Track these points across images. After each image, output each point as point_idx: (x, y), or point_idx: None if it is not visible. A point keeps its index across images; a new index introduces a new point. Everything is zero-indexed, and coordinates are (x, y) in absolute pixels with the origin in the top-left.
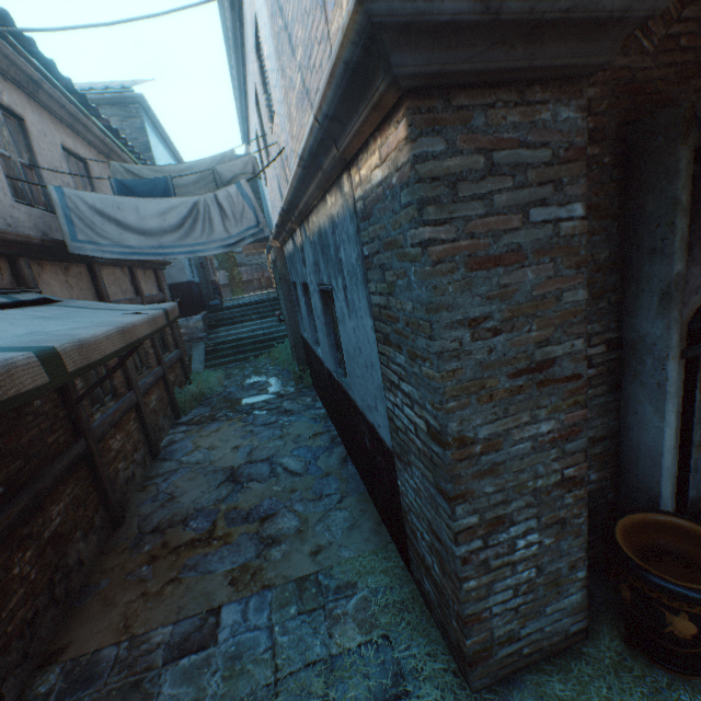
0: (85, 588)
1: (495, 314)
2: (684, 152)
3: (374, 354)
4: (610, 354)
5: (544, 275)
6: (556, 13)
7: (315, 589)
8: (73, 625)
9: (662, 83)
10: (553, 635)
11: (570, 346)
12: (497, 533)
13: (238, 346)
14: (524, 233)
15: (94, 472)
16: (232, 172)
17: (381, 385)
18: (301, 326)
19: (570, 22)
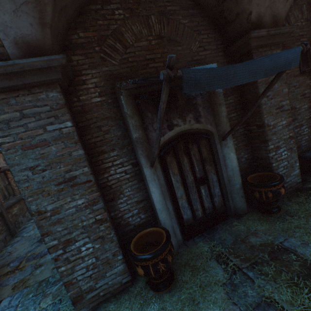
0: None
1: (42, 164)
2: (123, 97)
3: None
4: (135, 168)
5: (61, 147)
6: (18, 69)
7: (45, 284)
8: None
9: (126, 73)
10: (115, 285)
11: (82, 170)
12: (70, 246)
13: None
14: (46, 135)
15: None
16: None
17: None
18: None
19: (28, 70)
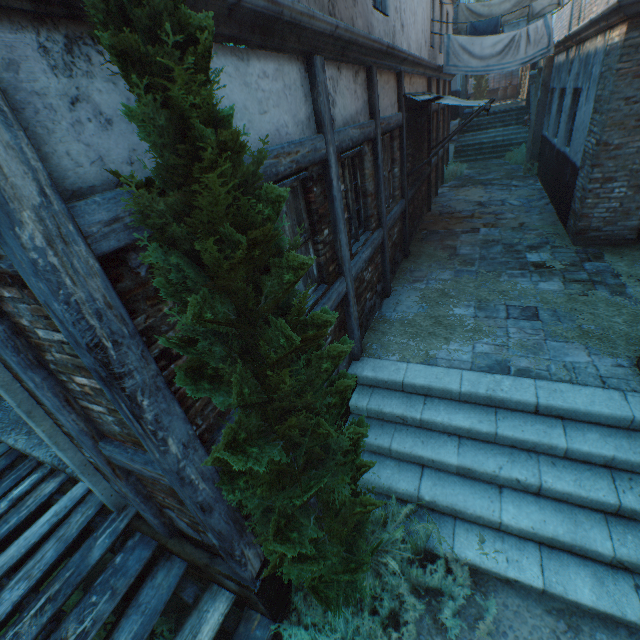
0: (425, 221)
1: (637, 96)
2: None
3: (588, 121)
4: None
5: None
6: None
7: (519, 229)
8: (425, 226)
9: None
10: (617, 237)
11: None
12: (607, 184)
13: (479, 149)
14: None
15: (428, 184)
16: (541, 6)
17: (586, 136)
18: (544, 127)
19: None
